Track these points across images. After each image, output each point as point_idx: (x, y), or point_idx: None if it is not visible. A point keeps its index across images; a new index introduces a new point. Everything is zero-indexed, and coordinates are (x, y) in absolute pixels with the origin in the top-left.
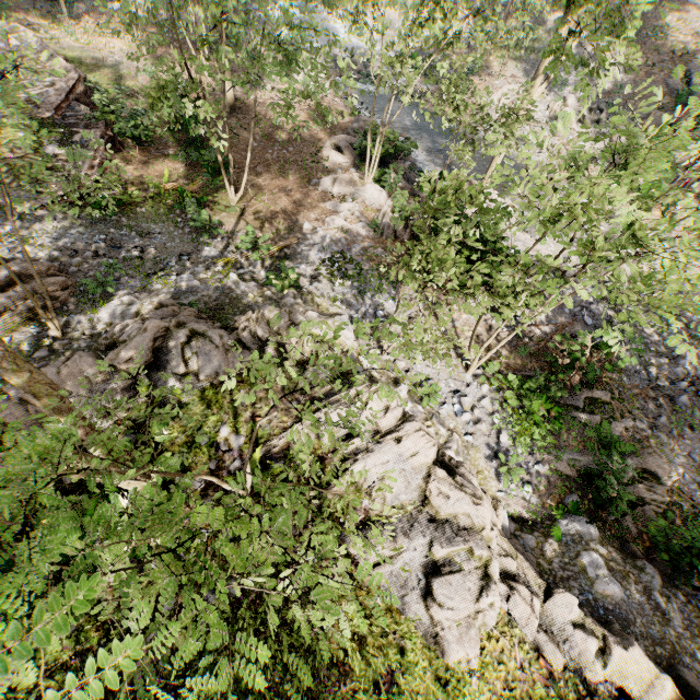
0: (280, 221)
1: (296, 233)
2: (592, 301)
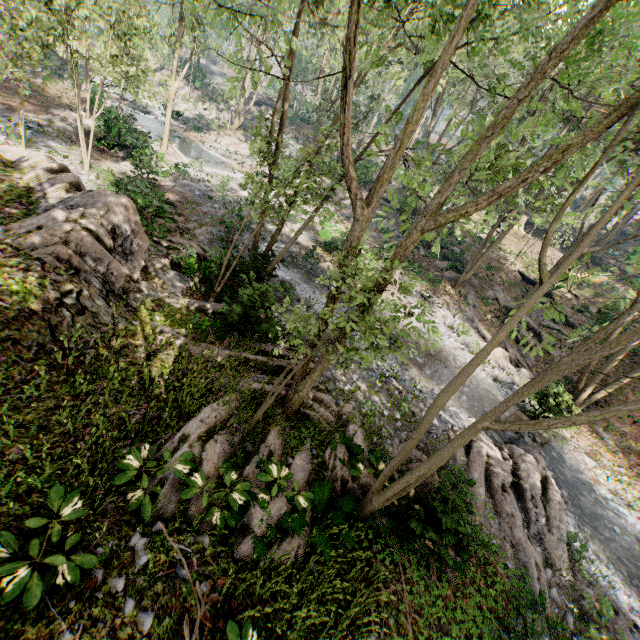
0: (2, 104)
1: (11, 111)
2: (209, 192)
